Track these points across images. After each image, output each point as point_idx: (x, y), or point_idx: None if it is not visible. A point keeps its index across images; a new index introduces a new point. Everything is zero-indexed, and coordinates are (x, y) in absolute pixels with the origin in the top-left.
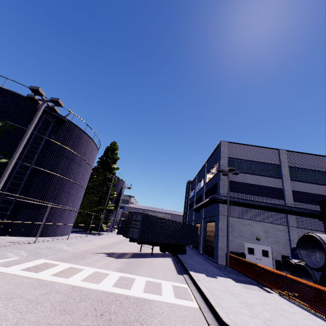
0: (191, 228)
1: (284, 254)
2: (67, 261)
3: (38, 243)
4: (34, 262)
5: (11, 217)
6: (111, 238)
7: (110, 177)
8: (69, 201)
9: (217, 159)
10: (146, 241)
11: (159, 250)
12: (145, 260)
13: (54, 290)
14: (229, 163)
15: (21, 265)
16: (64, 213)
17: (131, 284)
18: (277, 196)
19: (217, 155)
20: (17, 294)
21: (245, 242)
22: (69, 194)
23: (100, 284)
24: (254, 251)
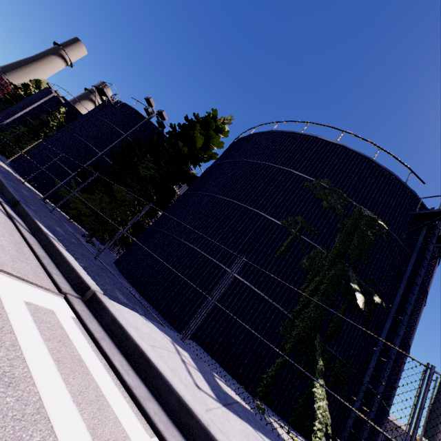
0: None
1: None
2: None
3: None
4: None
5: (358, 430)
6: None
7: None
8: None
9: None
10: None
11: None
12: None
13: None
14: None
15: None
16: None
17: None
18: None
19: None
20: None
21: None
22: None
23: None
24: None
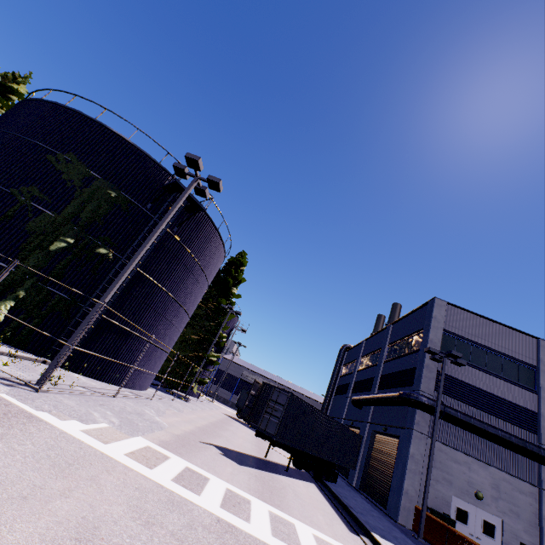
0: (351, 438)
1: (526, 543)
2: (175, 450)
3: (119, 399)
4: (133, 440)
5: (87, 343)
6: (205, 412)
7: (226, 307)
8: (166, 336)
9: (421, 326)
10: (285, 444)
11: (287, 461)
12: (281, 479)
13: (196, 520)
14: (444, 340)
15: (120, 443)
16: (155, 353)
17: (297, 538)
18: (525, 424)
19: (420, 320)
20: (151, 515)
21: (453, 495)
22: (169, 324)
23: (252, 525)
24: (469, 518)
